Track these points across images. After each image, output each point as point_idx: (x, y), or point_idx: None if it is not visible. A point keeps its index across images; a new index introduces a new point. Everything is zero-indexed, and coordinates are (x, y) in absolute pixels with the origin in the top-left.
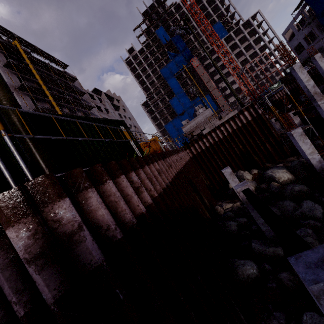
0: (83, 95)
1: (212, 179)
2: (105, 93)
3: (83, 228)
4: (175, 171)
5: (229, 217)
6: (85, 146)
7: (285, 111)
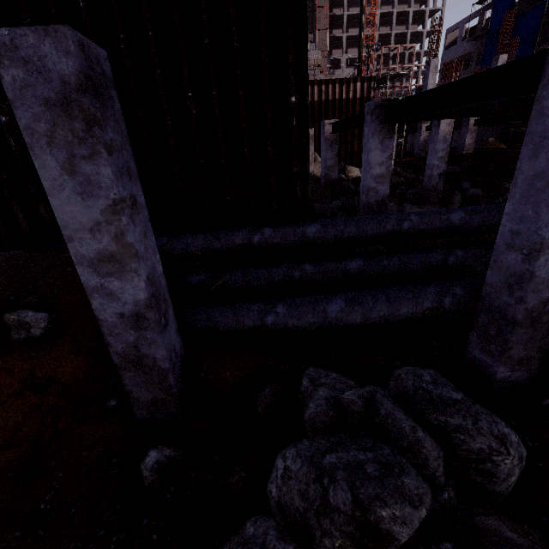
0: None
1: None
2: None
3: None
4: None
5: None
6: None
7: None
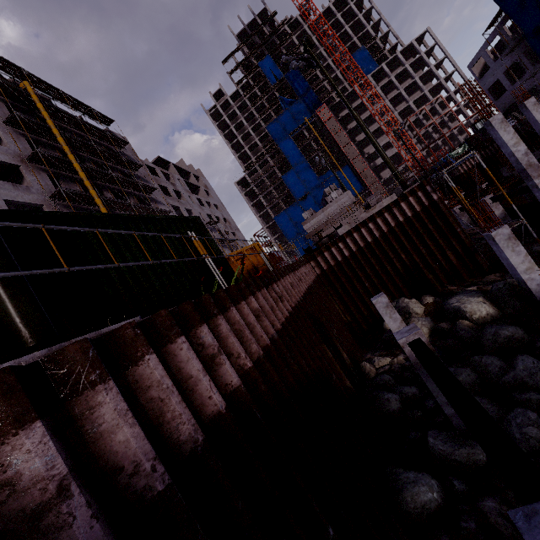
0: (139, 170)
1: (356, 312)
2: (175, 165)
3: (69, 491)
4: (289, 308)
5: (385, 385)
6: (124, 269)
7: (479, 196)
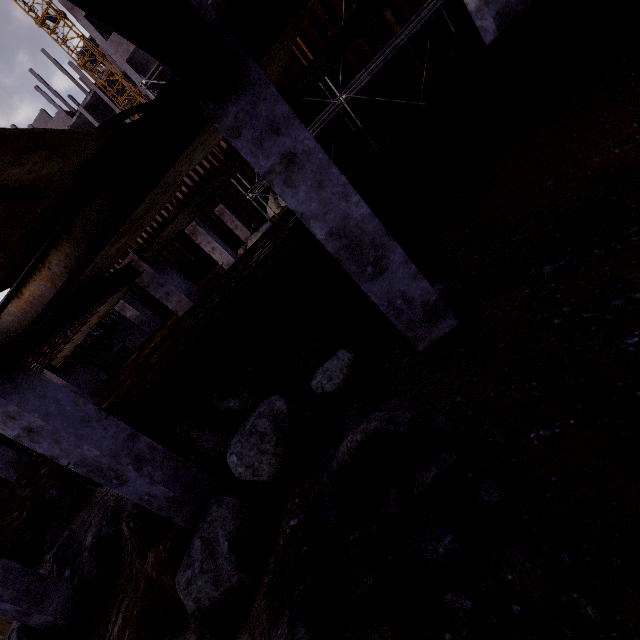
0: None
1: None
2: None
3: None
4: (146, 236)
5: None
6: None
7: None
